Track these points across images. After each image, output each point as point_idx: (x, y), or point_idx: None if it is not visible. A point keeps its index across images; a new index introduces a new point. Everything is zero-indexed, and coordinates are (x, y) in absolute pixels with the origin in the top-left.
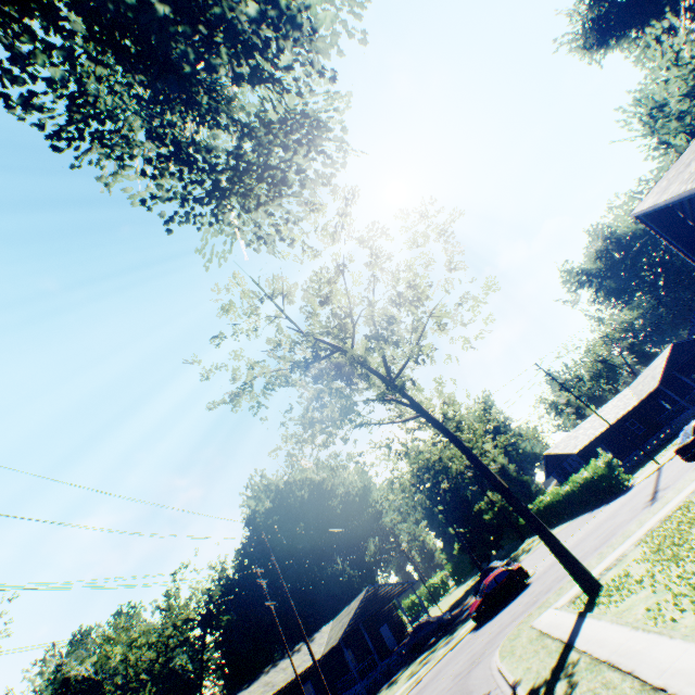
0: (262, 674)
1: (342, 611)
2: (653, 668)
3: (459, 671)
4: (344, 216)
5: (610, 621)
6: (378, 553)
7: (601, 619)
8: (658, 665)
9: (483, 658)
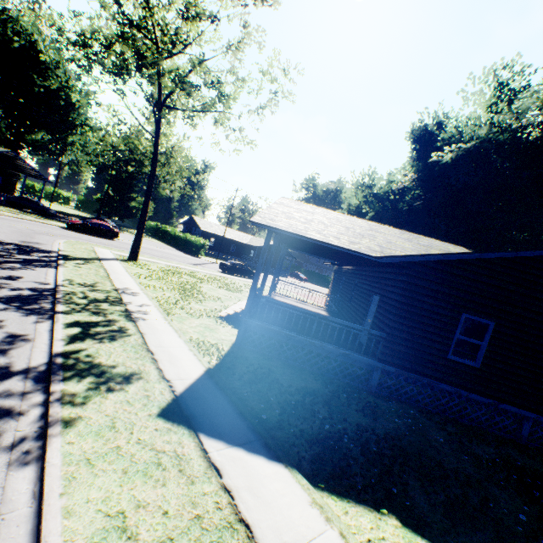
0: None
1: None
2: (117, 277)
3: (36, 230)
4: (255, 3)
5: (123, 266)
6: (40, 144)
7: (121, 264)
8: (119, 278)
9: (56, 237)
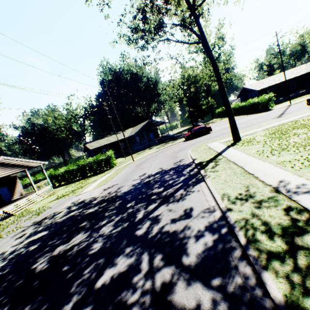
0: (106, 137)
1: (137, 126)
2: (251, 168)
3: (175, 151)
4: None
5: (240, 151)
6: (155, 110)
7: (236, 150)
8: (254, 168)
9: (185, 150)
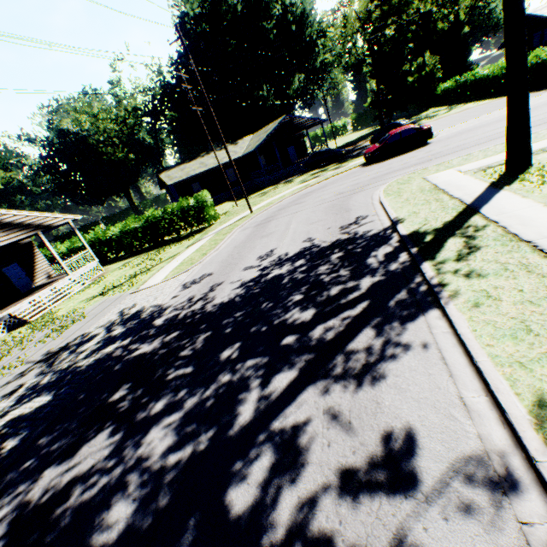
0: (198, 158)
1: (261, 131)
2: None
3: (342, 192)
4: None
5: (545, 205)
6: (300, 91)
7: (528, 198)
8: None
9: (367, 190)
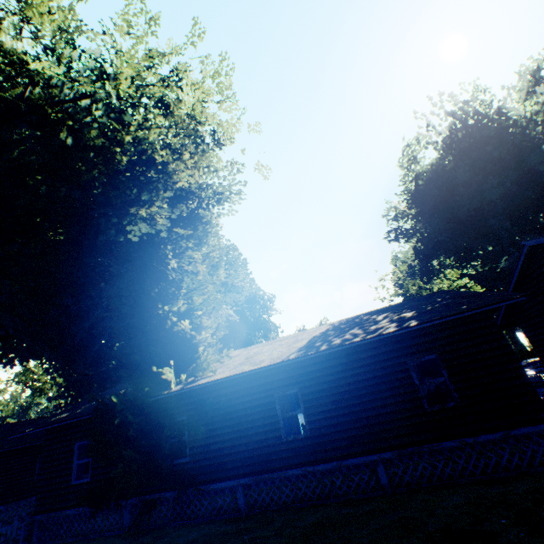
0: None
1: None
2: None
3: None
4: None
5: None
6: None
7: None
8: None
9: None
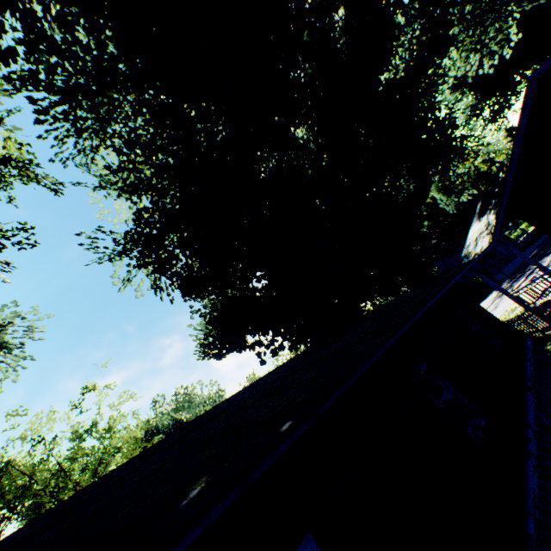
0: None
1: None
2: None
3: None
4: None
5: None
6: None
7: None
8: None
9: None
